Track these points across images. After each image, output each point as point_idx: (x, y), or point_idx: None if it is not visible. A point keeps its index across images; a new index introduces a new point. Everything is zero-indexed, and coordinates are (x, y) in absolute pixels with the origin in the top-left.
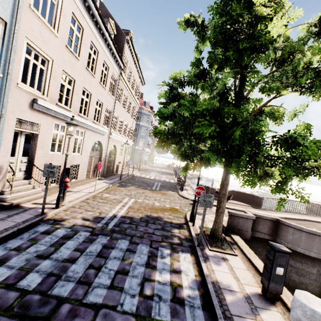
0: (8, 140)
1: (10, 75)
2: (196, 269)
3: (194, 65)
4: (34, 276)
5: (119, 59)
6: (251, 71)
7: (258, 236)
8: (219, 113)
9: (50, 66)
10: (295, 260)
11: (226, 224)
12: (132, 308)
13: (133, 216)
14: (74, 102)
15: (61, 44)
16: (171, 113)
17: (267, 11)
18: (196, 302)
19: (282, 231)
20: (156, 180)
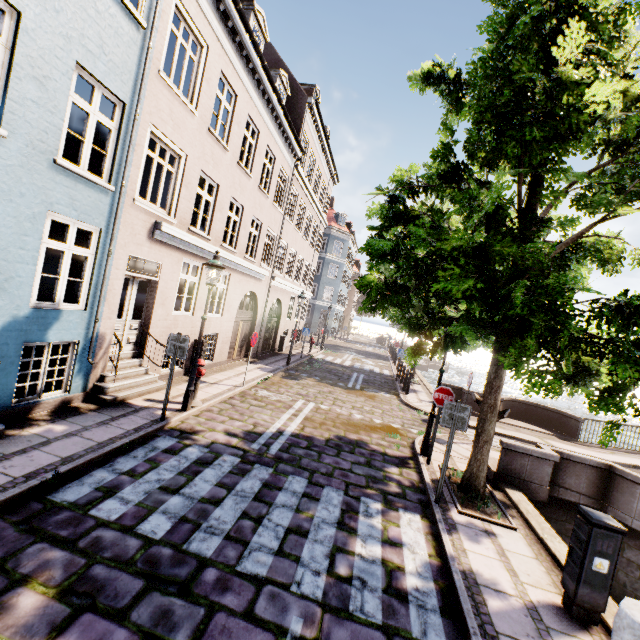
0: (116, 292)
1: (125, 187)
2: (431, 544)
3: (438, 156)
4: (160, 519)
5: (293, 142)
6: (552, 170)
7: (564, 497)
8: (485, 254)
9: (183, 166)
10: None
11: (497, 467)
12: (315, 592)
13: (313, 435)
14: (215, 224)
15: (201, 127)
16: (391, 248)
17: (581, 72)
18: (430, 601)
19: (620, 492)
20: (355, 369)
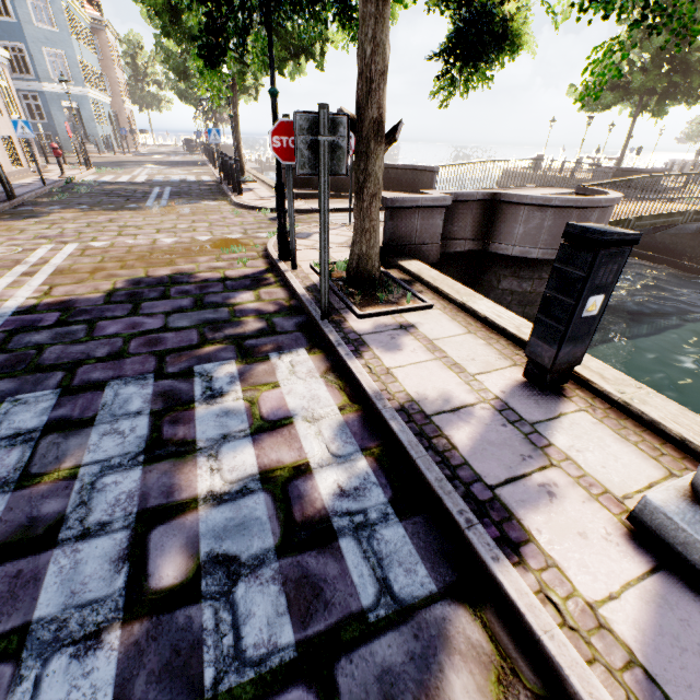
0: None
1: None
2: (338, 388)
3: None
4: None
5: None
6: None
7: (452, 251)
8: None
9: None
10: (522, 278)
11: (383, 240)
12: None
13: (75, 296)
14: None
15: None
16: None
17: None
18: (373, 502)
19: (504, 222)
20: (156, 184)
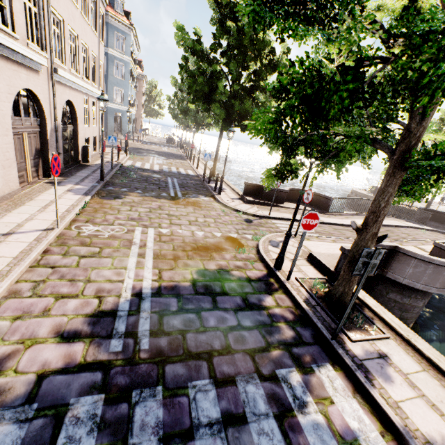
0: None
1: None
2: (369, 411)
3: None
4: None
5: None
6: None
7: None
8: None
9: None
10: (403, 295)
11: (335, 268)
12: None
13: (176, 283)
14: None
15: None
16: None
17: None
18: None
19: (399, 263)
20: (167, 174)
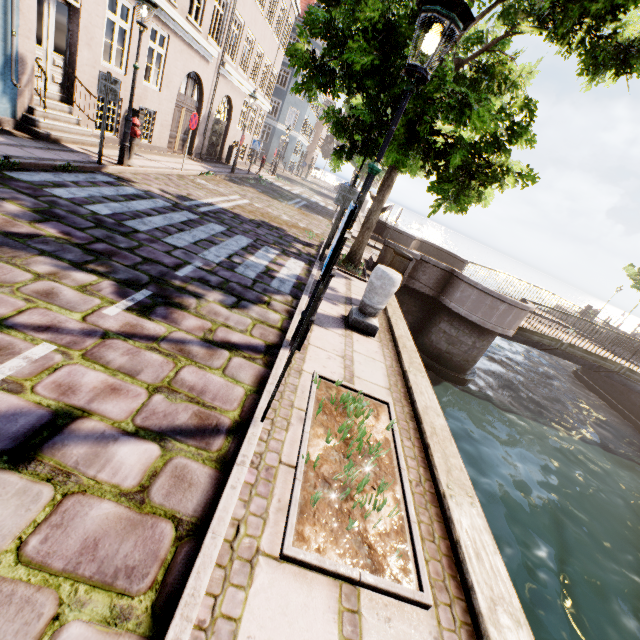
0: (30, 5)
1: None
2: (304, 272)
3: None
4: (103, 208)
5: None
6: None
7: (417, 288)
8: (394, 36)
9: None
10: (452, 326)
11: (377, 259)
12: (215, 261)
13: (240, 214)
14: None
15: None
16: (326, 21)
17: None
18: (289, 283)
19: (452, 287)
20: (301, 197)
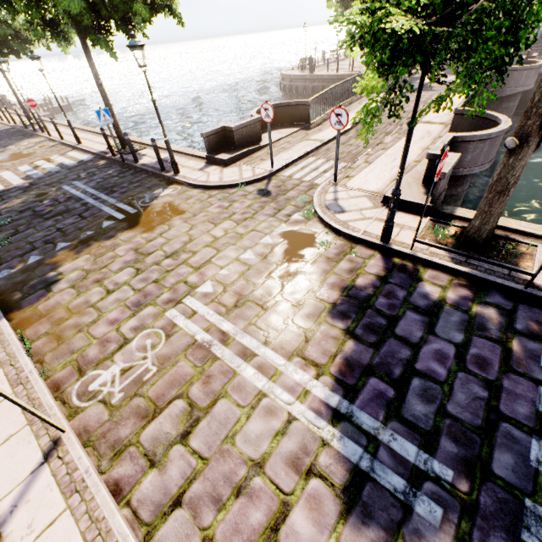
0: None
1: None
2: None
3: None
4: None
5: None
6: None
7: None
8: None
9: None
10: (458, 185)
11: (432, 200)
12: None
13: (340, 354)
14: None
15: None
16: None
17: None
18: None
19: None
20: (49, 181)
